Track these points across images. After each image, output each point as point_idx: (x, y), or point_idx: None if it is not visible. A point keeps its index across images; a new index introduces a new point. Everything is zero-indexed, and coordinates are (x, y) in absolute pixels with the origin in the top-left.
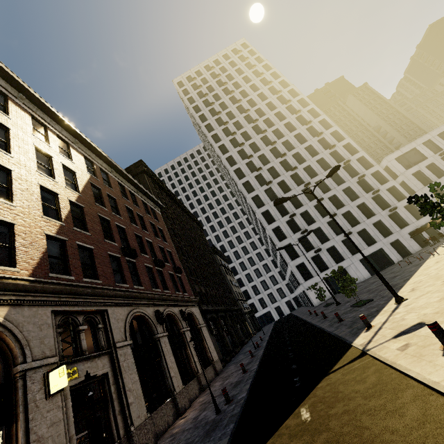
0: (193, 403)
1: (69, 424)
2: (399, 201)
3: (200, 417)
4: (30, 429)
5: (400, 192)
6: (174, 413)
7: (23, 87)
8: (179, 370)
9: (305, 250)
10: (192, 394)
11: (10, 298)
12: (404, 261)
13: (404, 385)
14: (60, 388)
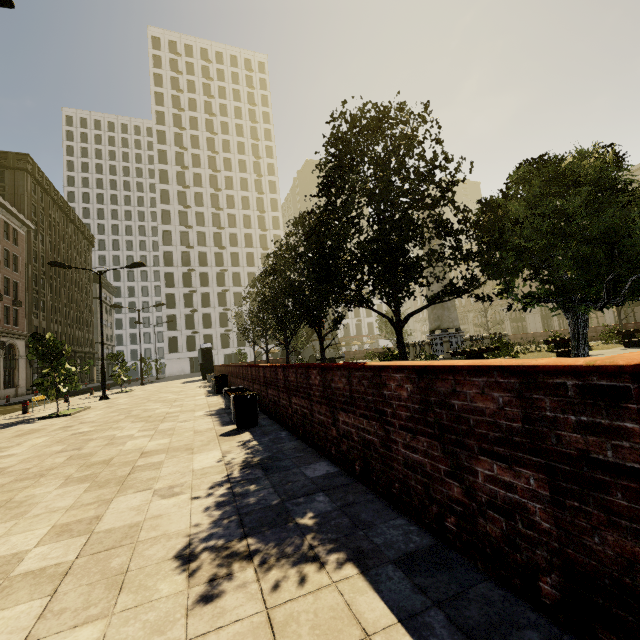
0: None
1: None
2: None
3: None
4: None
5: None
6: None
7: None
8: None
9: (186, 327)
10: None
11: None
12: None
13: None
14: None
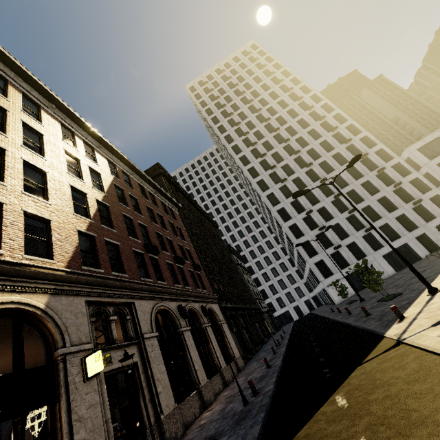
0: (217, 397)
1: (104, 407)
2: (424, 193)
3: (227, 409)
4: (72, 409)
5: (424, 184)
6: (200, 405)
7: (53, 97)
8: (202, 364)
9: (324, 247)
10: (216, 388)
11: (49, 287)
12: (432, 255)
13: None
14: (97, 371)
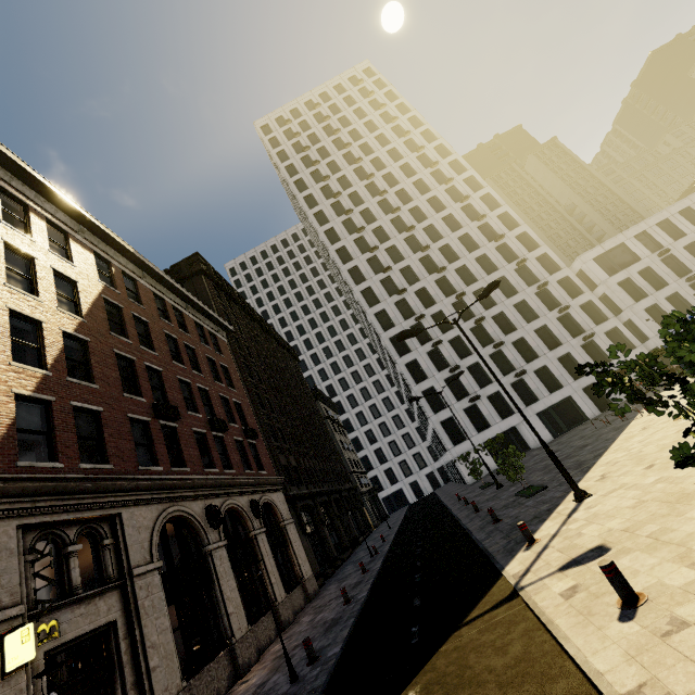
0: (264, 653)
1: None
2: (598, 324)
3: (267, 686)
4: None
5: (600, 310)
6: (230, 673)
7: None
8: (244, 599)
9: (455, 398)
10: (264, 638)
11: None
12: (601, 417)
13: (558, 669)
14: (22, 662)
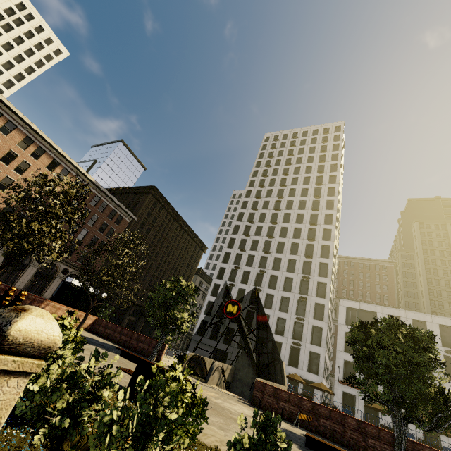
0: None
1: None
2: (313, 344)
3: None
4: None
5: (322, 338)
6: None
7: (56, 149)
8: (32, 285)
9: (217, 315)
10: None
11: None
12: None
13: None
14: None
